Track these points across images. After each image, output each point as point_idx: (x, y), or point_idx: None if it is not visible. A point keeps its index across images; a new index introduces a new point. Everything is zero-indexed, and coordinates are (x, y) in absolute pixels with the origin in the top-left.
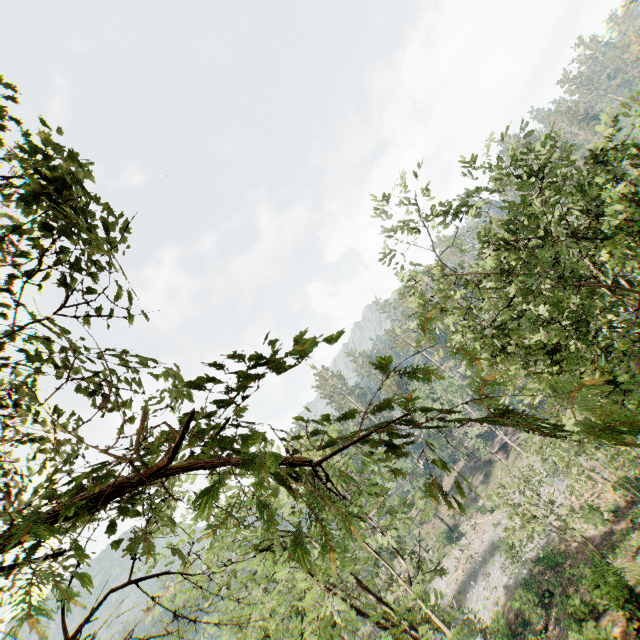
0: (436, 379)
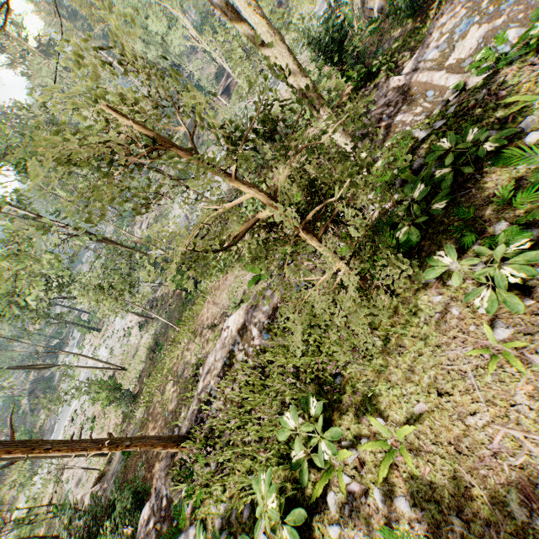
0: None
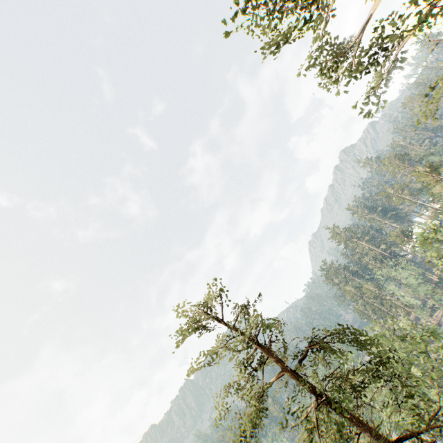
0: (439, 228)
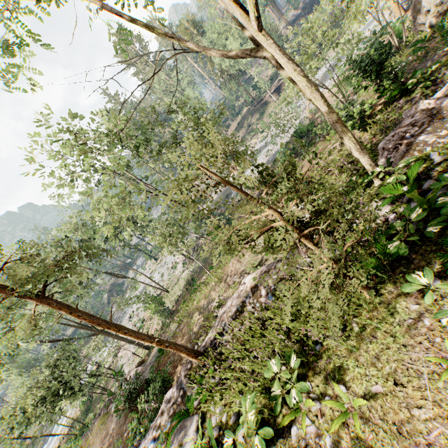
0: None
